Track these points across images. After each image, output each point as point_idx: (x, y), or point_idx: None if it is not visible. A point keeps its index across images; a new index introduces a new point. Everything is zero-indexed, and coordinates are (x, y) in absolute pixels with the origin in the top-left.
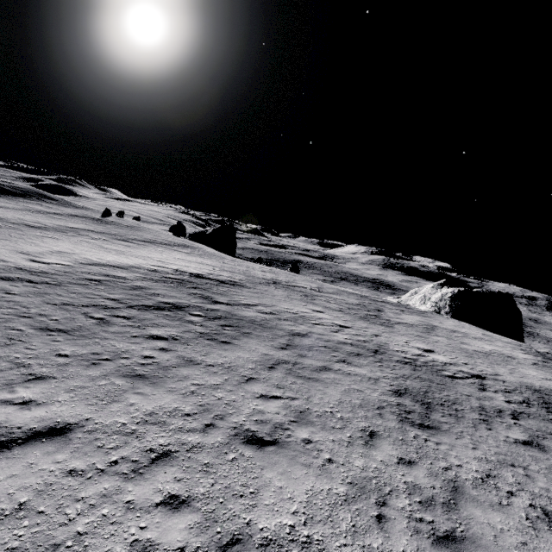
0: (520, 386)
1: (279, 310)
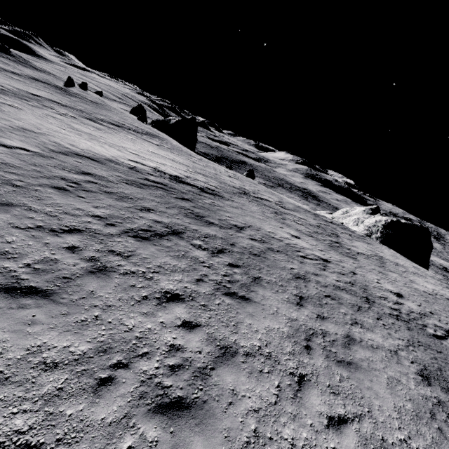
0: None
1: (267, 236)
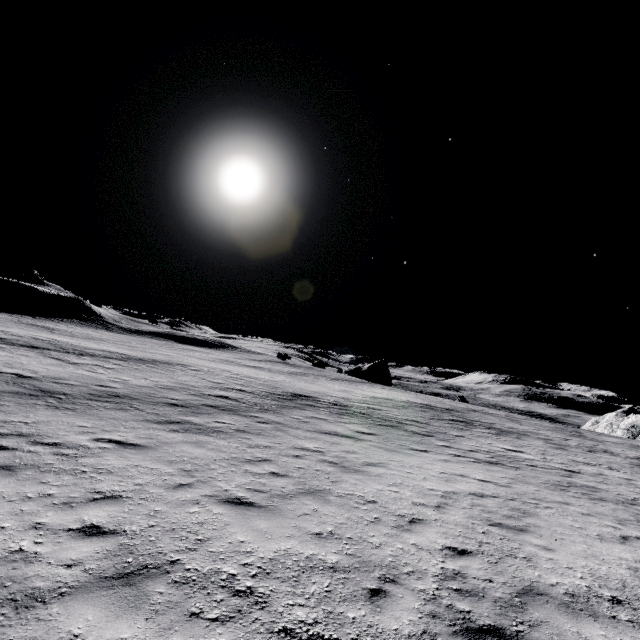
0: None
1: (512, 427)
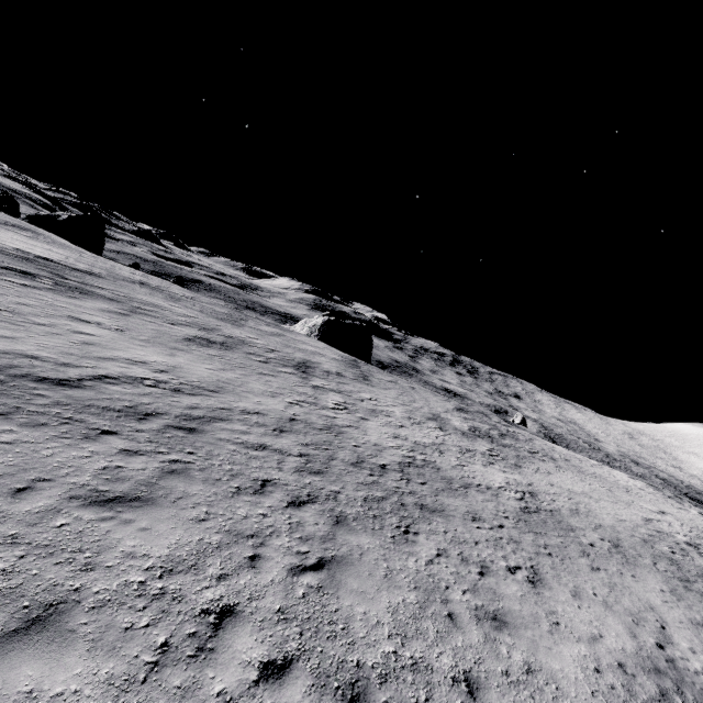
0: (299, 358)
1: (134, 297)
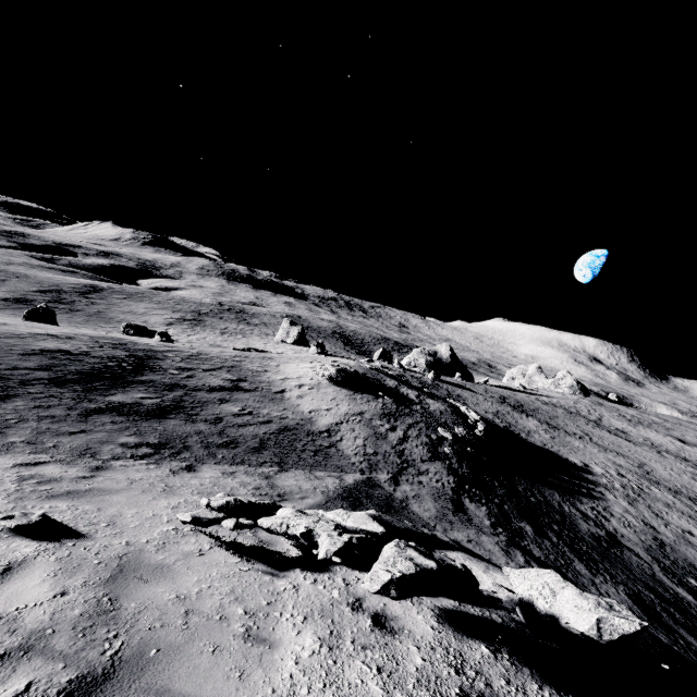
0: None
1: None
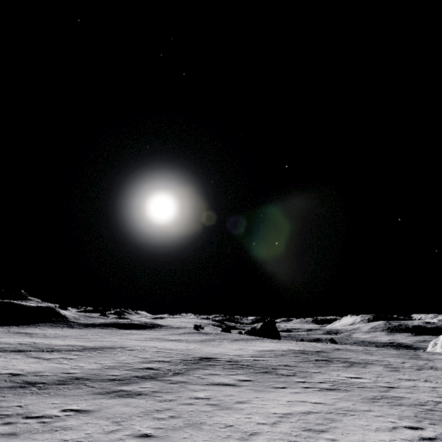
0: None
1: (363, 359)
